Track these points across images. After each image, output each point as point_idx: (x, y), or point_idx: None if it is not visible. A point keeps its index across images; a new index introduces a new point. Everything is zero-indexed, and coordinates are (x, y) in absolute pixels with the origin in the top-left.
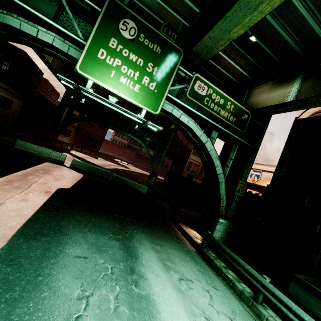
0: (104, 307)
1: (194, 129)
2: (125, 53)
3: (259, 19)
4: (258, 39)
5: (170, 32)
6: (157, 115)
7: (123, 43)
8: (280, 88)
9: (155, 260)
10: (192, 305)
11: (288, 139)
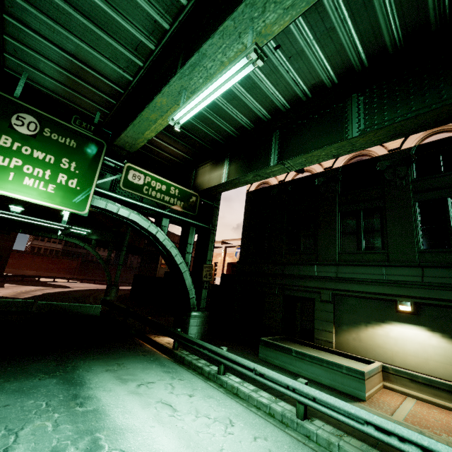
0: (40, 432)
1: (139, 221)
2: (26, 151)
3: (162, 128)
4: (182, 129)
5: (85, 124)
6: (86, 214)
7: (20, 140)
8: (217, 169)
9: (108, 380)
10: (149, 399)
11: (245, 212)
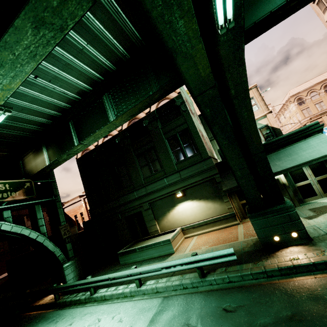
0: None
1: None
2: None
3: None
4: None
5: None
6: None
7: None
8: (39, 155)
9: None
10: None
11: (80, 174)
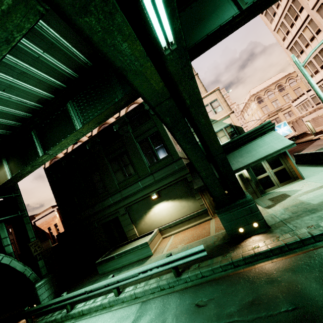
0: None
1: None
2: None
3: None
4: None
5: None
6: None
7: None
8: None
9: None
10: None
11: (50, 184)
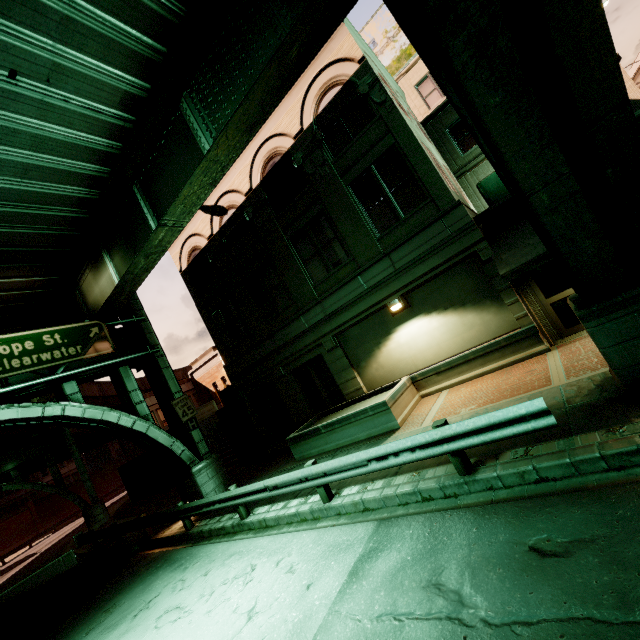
0: None
1: (19, 414)
2: None
3: None
4: None
5: None
6: None
7: None
8: (101, 272)
9: None
10: (149, 622)
11: (195, 301)
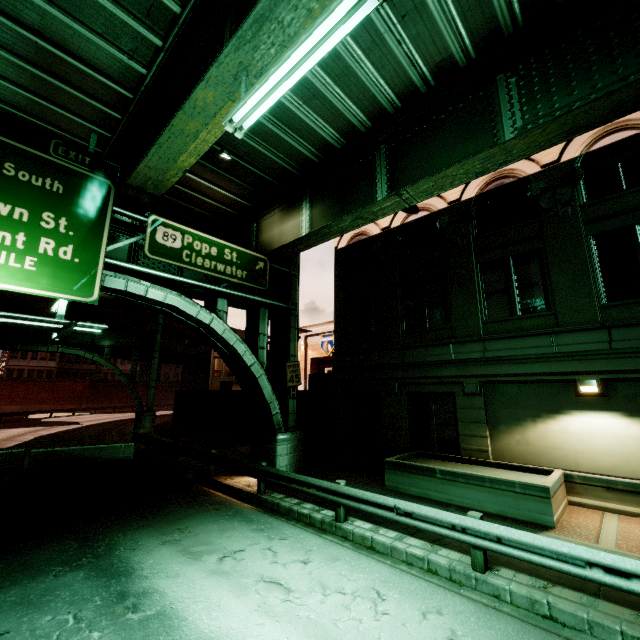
0: None
1: (181, 306)
2: None
3: (207, 148)
4: (233, 156)
5: (74, 154)
6: (96, 302)
7: None
8: (291, 216)
9: (170, 558)
10: (244, 579)
11: (335, 280)
